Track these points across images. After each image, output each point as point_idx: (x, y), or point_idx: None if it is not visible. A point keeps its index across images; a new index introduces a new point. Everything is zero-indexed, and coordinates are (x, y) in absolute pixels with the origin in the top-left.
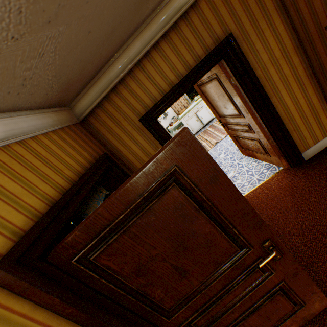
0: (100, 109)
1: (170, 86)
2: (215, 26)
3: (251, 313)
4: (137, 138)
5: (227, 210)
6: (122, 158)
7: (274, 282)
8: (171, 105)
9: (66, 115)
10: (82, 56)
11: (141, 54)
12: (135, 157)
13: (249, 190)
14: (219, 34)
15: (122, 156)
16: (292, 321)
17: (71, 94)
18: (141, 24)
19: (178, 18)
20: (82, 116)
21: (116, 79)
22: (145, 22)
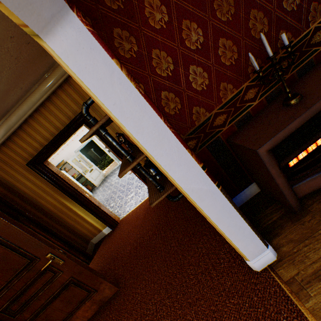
0: None
1: (48, 141)
2: (73, 105)
3: (55, 299)
4: (29, 176)
5: (14, 239)
6: (20, 191)
7: (66, 278)
8: (53, 153)
9: None
10: None
11: (19, 123)
12: (30, 190)
13: (132, 209)
14: (77, 110)
15: (19, 189)
16: (92, 303)
17: None
18: (12, 107)
19: (43, 102)
20: None
21: (3, 139)
22: (16, 106)
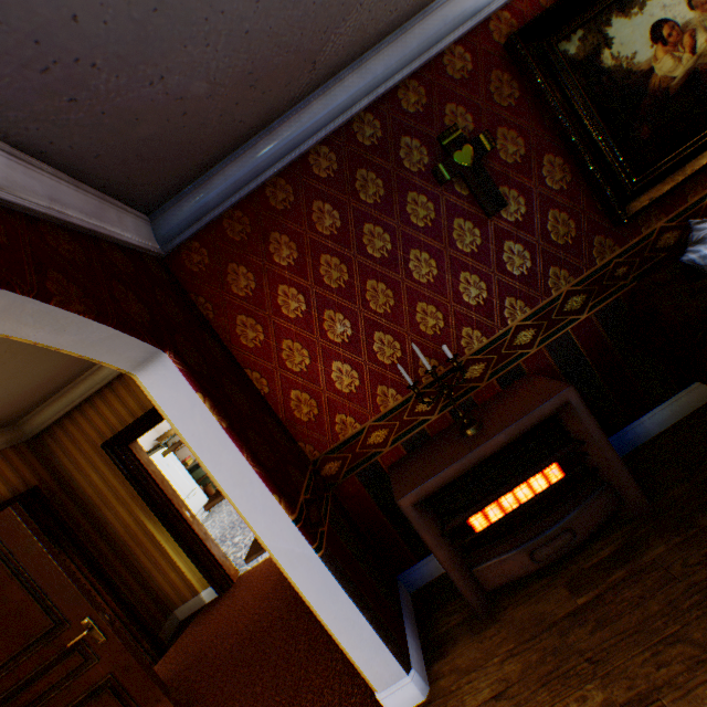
0: (61, 425)
1: (145, 410)
2: None
3: None
4: (101, 464)
5: (44, 579)
6: (79, 488)
7: (102, 673)
8: (149, 430)
9: (6, 436)
10: (10, 402)
11: (110, 379)
12: (95, 489)
13: (266, 556)
14: None
15: (78, 486)
16: None
17: (14, 418)
18: None
19: None
20: (33, 433)
21: (80, 400)
22: None
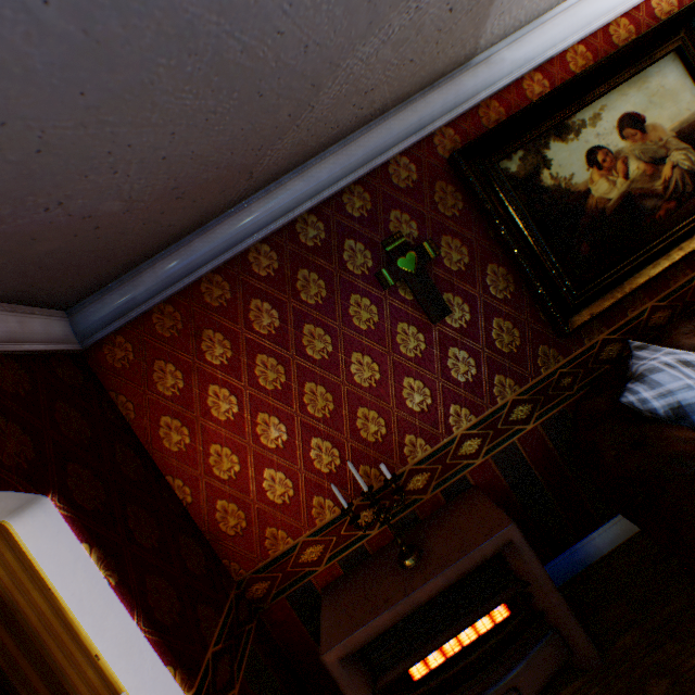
0: None
1: None
2: None
3: None
4: (18, 541)
5: None
6: None
7: None
8: None
9: None
10: None
11: None
12: (8, 570)
13: None
14: None
15: None
16: None
17: None
18: None
19: None
20: None
21: None
22: None
